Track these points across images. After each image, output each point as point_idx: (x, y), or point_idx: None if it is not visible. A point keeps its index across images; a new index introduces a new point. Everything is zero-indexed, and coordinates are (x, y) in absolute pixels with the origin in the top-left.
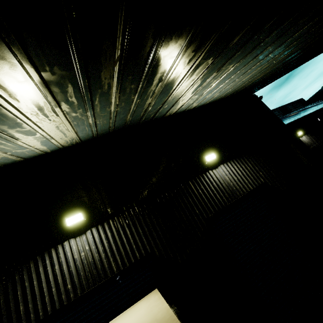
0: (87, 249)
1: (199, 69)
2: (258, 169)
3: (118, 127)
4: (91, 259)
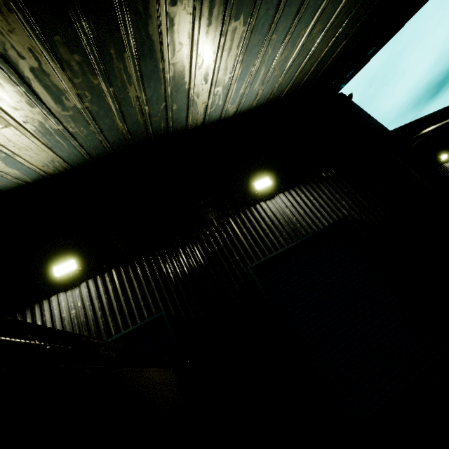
0: (79, 306)
1: (179, 29)
2: (340, 197)
3: (118, 145)
4: (83, 318)
